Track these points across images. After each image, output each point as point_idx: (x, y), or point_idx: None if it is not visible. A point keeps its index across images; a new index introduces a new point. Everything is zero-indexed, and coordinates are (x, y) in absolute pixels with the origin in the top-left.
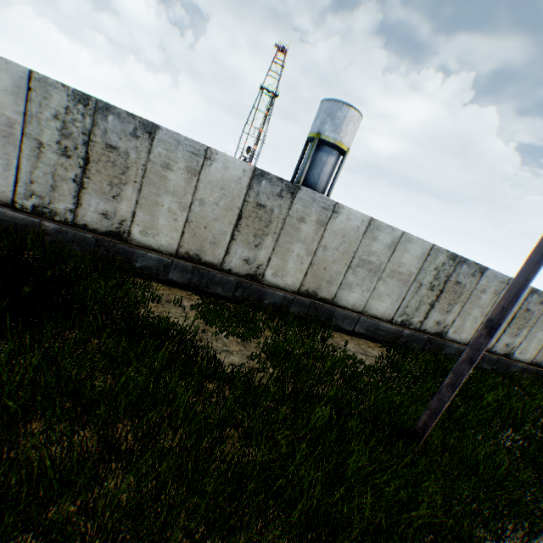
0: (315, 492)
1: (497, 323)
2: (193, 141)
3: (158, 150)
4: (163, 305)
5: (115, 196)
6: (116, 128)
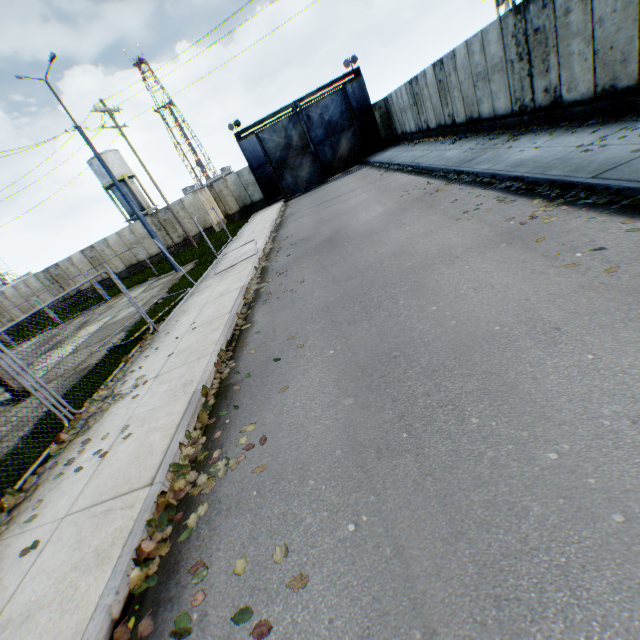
0: None
1: None
2: None
3: None
4: None
5: None
6: None
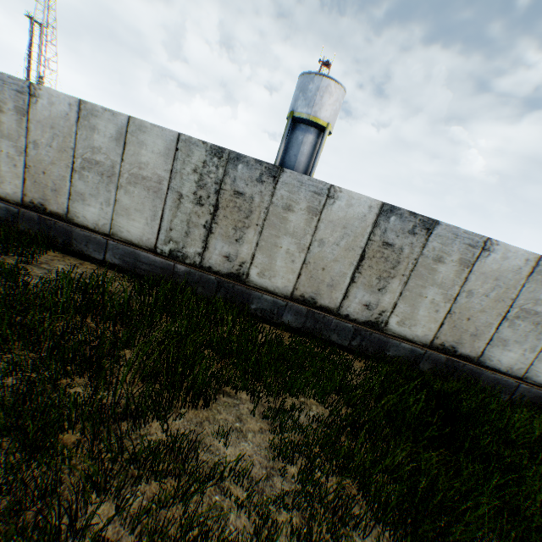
0: None
1: None
2: None
3: None
4: None
5: None
6: None
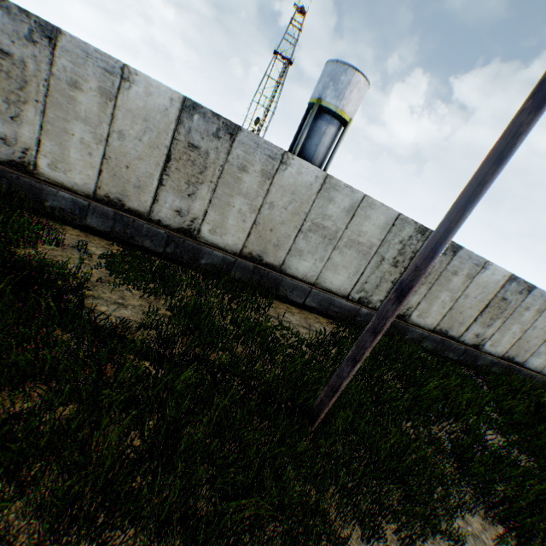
0: (91, 465)
1: (409, 286)
2: (106, 55)
3: (62, 63)
4: (65, 249)
5: (15, 117)
6: (7, 28)
